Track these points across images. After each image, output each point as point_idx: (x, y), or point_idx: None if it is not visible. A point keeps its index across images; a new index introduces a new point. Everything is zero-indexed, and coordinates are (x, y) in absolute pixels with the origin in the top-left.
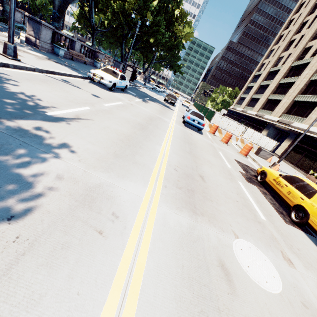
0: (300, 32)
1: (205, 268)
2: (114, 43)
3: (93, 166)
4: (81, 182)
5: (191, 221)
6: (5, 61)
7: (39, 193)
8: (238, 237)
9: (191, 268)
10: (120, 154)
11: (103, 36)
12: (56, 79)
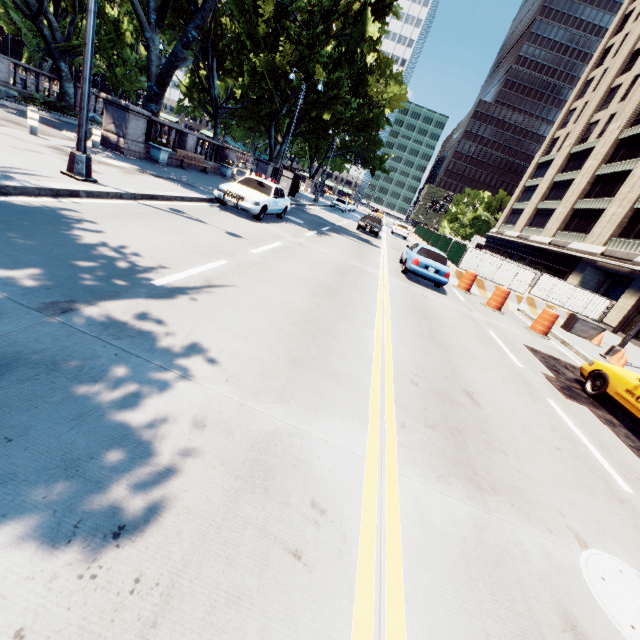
0: (630, 70)
1: (538, 637)
2: (254, 128)
3: (255, 390)
4: (238, 430)
5: (476, 510)
6: (73, 185)
7: (165, 466)
8: (586, 545)
9: (506, 639)
10: (300, 358)
11: (235, 117)
12: (159, 208)
